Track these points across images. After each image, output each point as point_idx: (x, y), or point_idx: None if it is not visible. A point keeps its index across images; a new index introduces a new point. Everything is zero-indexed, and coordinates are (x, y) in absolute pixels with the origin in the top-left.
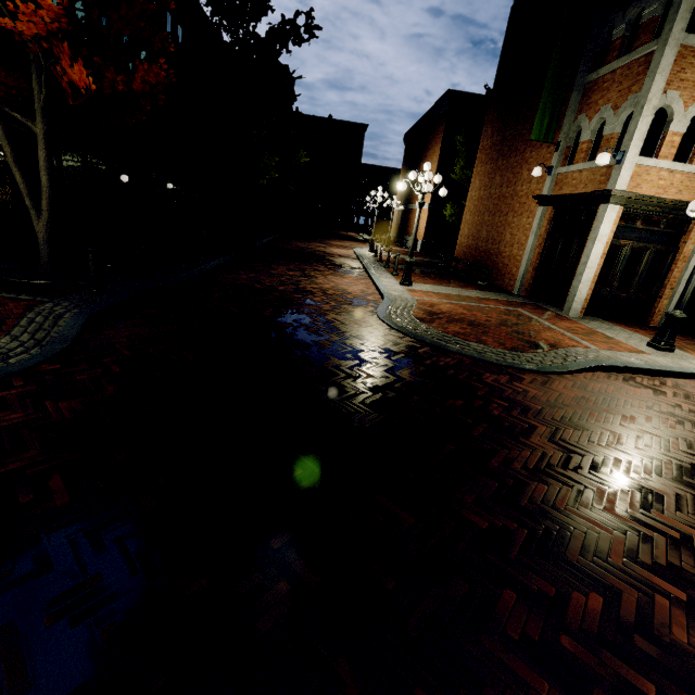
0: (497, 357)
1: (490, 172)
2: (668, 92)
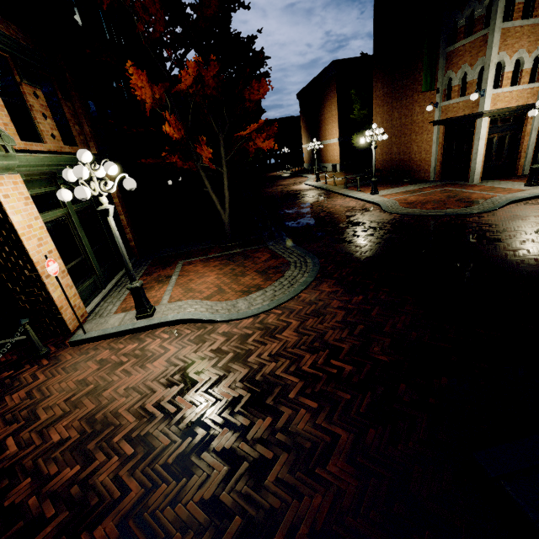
0: (464, 212)
1: (388, 111)
2: (500, 54)
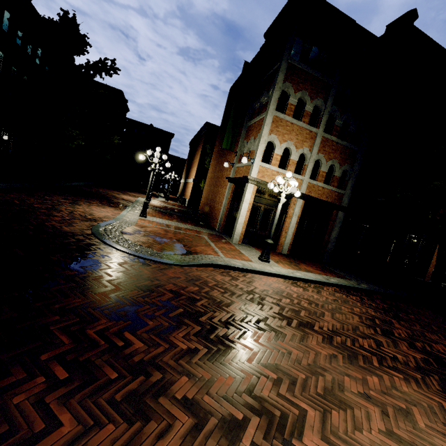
0: (148, 254)
1: (216, 164)
2: (272, 135)
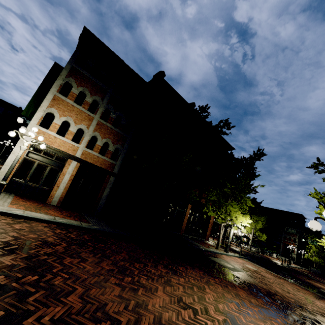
0: None
1: None
2: (52, 108)
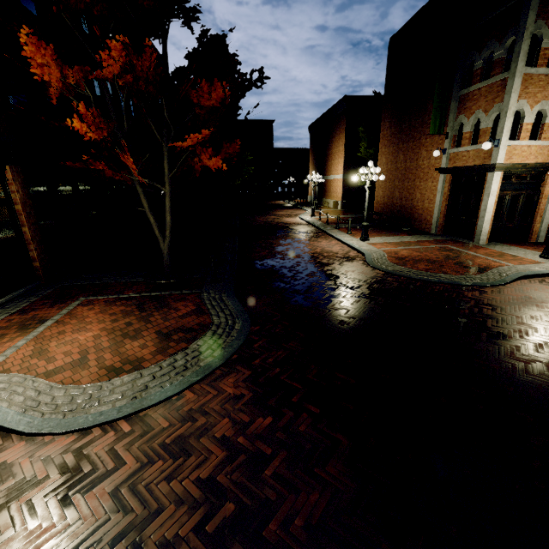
0: (462, 281)
1: (393, 152)
2: (520, 101)
